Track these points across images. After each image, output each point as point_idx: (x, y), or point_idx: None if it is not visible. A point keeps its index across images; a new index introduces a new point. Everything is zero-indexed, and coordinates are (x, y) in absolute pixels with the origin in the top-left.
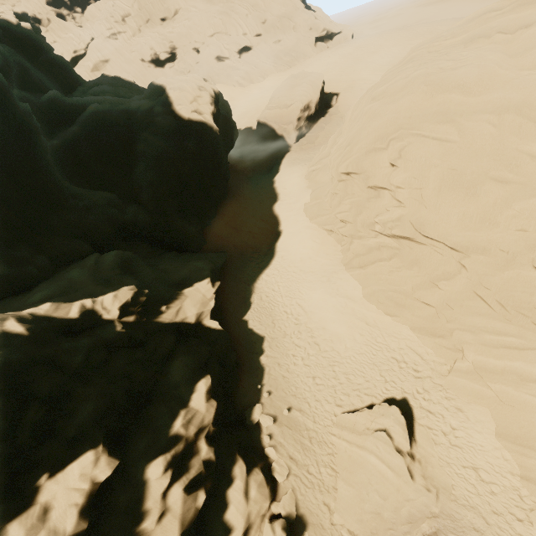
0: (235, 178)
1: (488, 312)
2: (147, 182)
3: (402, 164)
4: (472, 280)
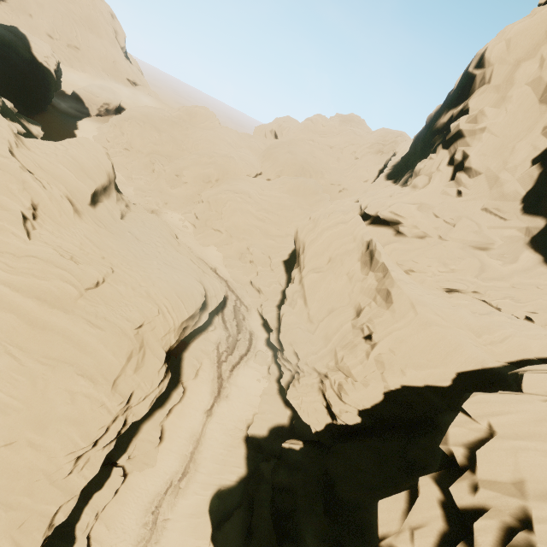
0: (51, 108)
1: (141, 169)
2: (3, 72)
3: (130, 126)
4: (139, 160)
